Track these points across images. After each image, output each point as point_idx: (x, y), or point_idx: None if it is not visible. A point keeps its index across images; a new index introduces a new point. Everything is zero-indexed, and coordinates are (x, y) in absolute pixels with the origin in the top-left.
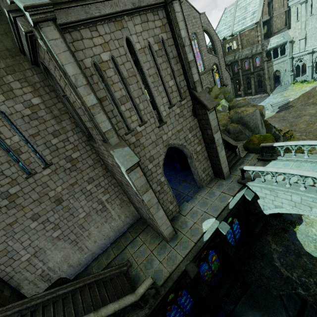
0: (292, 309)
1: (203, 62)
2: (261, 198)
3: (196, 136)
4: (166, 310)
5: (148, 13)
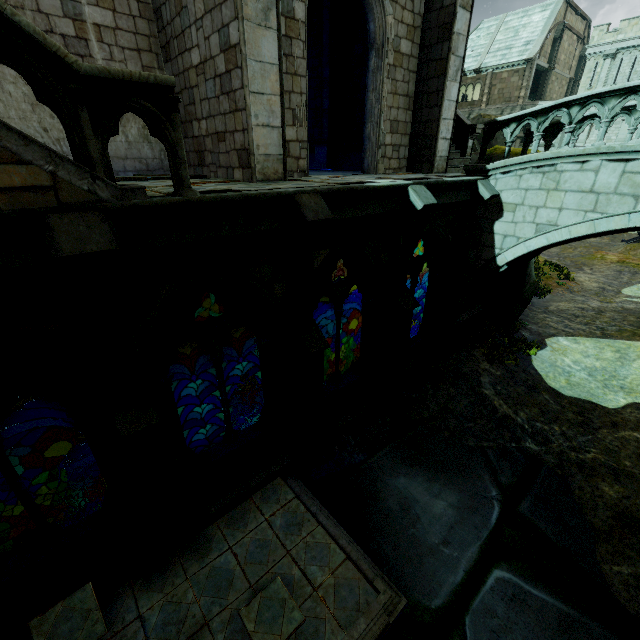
0: (507, 473)
1: None
2: (508, 212)
3: (411, 4)
4: (178, 345)
5: None
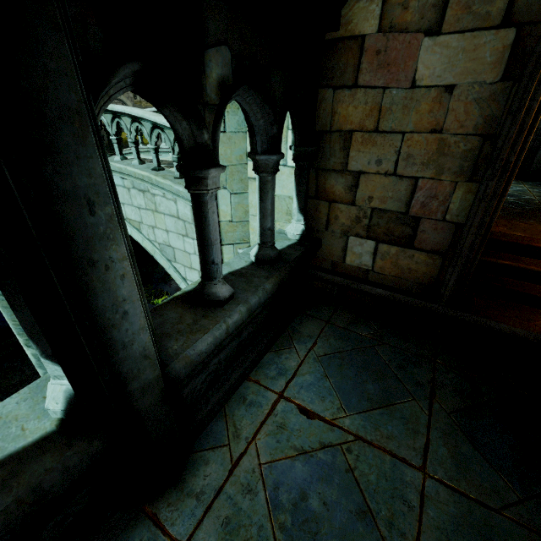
0: None
1: None
2: None
3: None
4: None
5: None
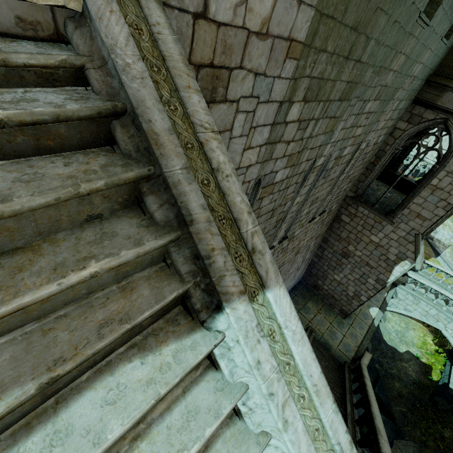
0: (372, 377)
1: None
2: (397, 299)
3: None
4: None
5: None
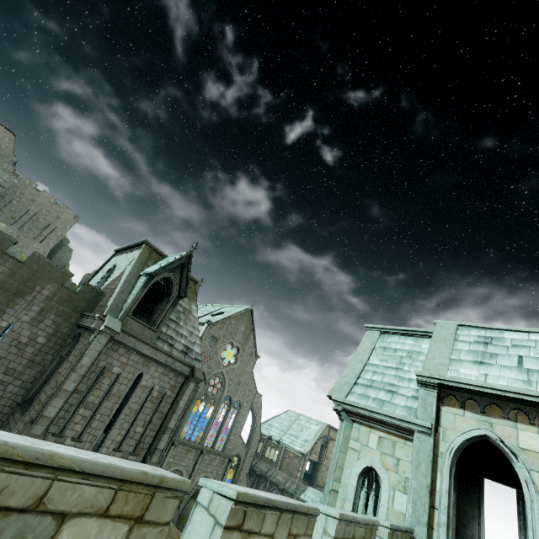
0: None
1: (227, 440)
2: None
3: None
4: None
5: (172, 372)
